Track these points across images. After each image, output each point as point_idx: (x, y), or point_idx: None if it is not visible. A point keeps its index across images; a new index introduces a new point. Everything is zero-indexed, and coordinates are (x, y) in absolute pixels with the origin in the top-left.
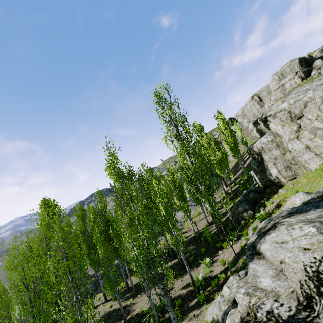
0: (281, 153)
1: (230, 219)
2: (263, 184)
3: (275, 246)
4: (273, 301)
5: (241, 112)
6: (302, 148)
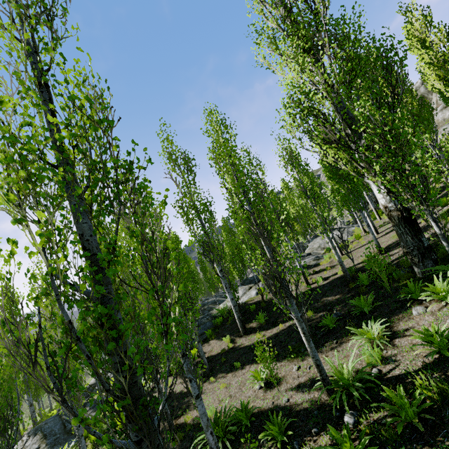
0: None
1: None
2: None
3: None
4: None
5: None
6: None
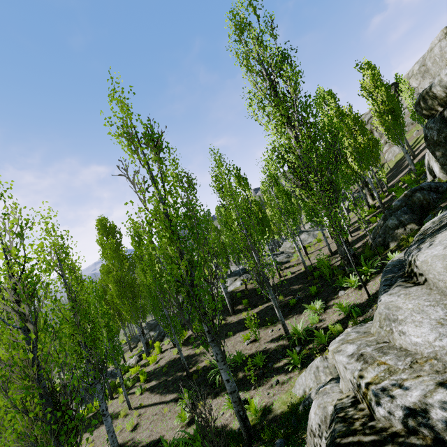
0: None
1: (371, 244)
2: None
3: None
4: (435, 385)
5: (418, 67)
6: None
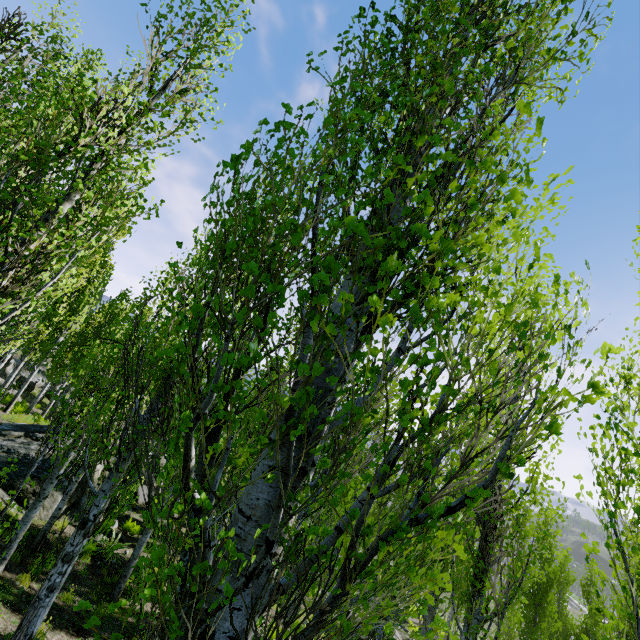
0: None
1: None
2: None
3: None
4: None
5: None
6: None
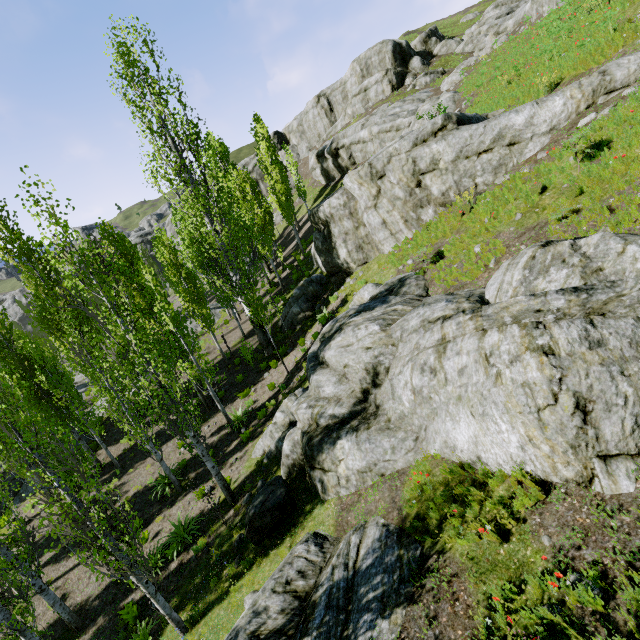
0: (354, 226)
1: (280, 326)
2: (328, 271)
3: (341, 350)
4: (335, 405)
5: (297, 124)
6: (379, 222)
